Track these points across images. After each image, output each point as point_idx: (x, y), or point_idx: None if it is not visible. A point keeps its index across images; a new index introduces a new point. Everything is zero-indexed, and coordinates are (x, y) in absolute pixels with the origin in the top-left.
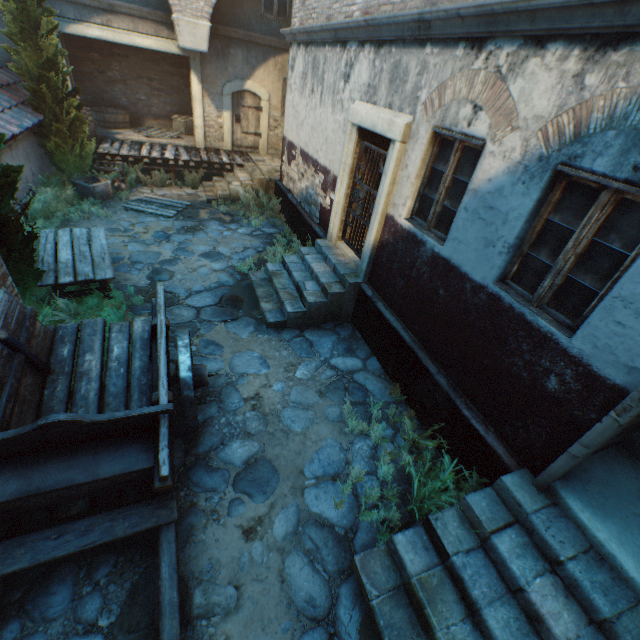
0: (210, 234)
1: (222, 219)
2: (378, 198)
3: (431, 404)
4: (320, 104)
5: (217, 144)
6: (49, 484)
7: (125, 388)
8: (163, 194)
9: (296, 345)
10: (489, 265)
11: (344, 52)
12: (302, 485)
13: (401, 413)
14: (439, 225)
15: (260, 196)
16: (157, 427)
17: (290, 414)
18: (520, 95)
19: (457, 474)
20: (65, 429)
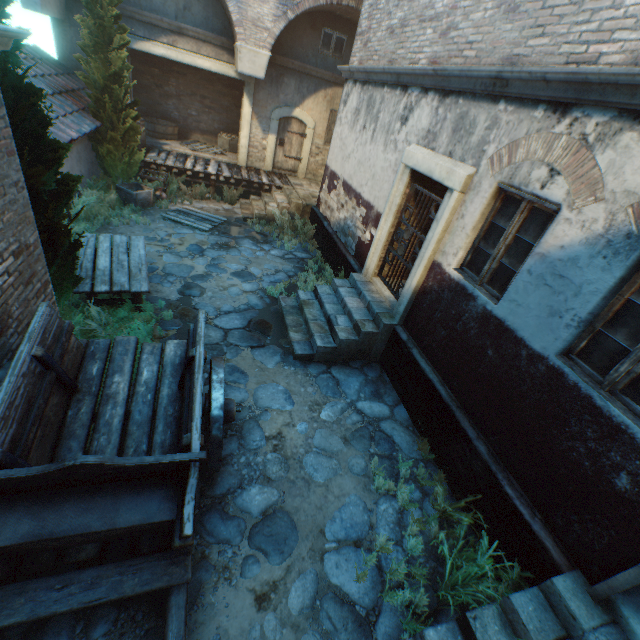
0: (243, 252)
1: (256, 238)
2: (426, 243)
3: (466, 471)
4: (371, 141)
5: (258, 164)
6: (63, 529)
7: (150, 417)
8: (201, 207)
9: (322, 382)
10: (552, 336)
11: (404, 95)
12: (322, 548)
13: (429, 474)
14: (493, 281)
15: (295, 219)
16: (183, 473)
17: (313, 461)
18: (609, 166)
19: (490, 556)
20: (91, 470)
